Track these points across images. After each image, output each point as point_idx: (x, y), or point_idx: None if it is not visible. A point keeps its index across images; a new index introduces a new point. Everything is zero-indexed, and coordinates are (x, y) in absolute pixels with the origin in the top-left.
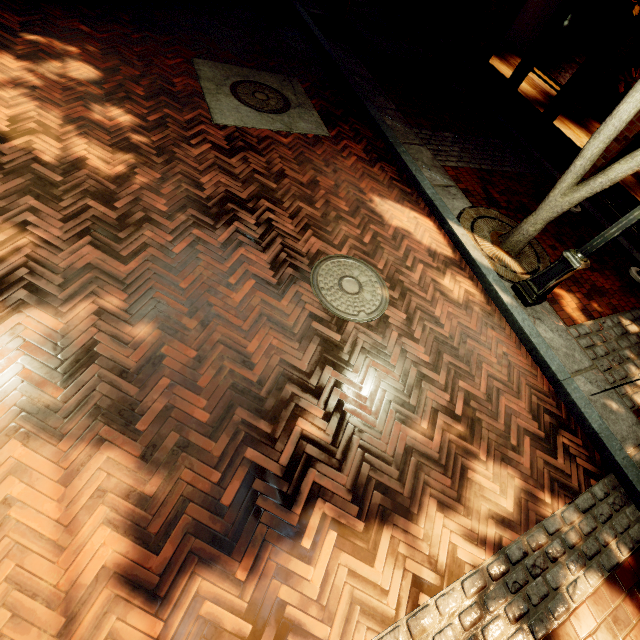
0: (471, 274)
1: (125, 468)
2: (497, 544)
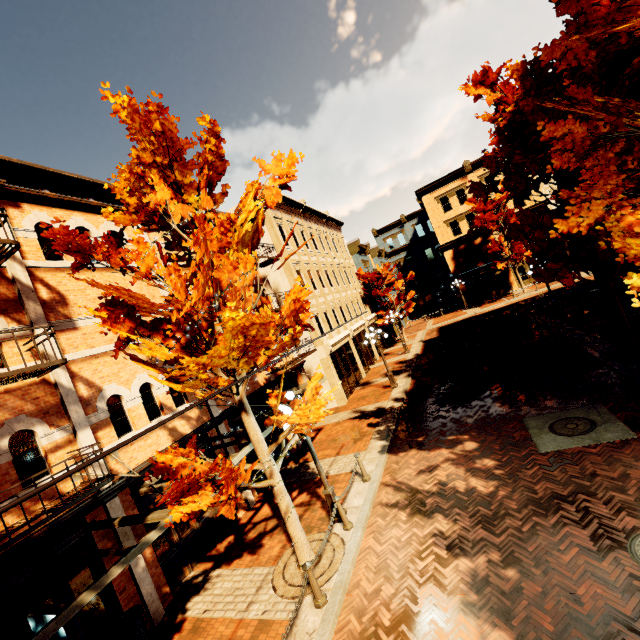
0: None
1: None
2: None
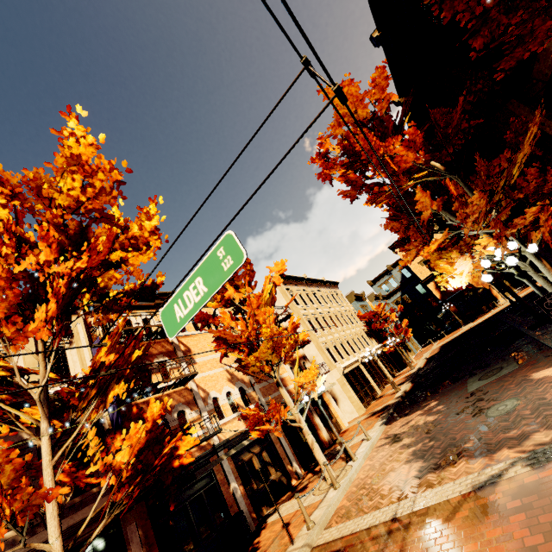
0: None
1: (420, 463)
2: (531, 450)
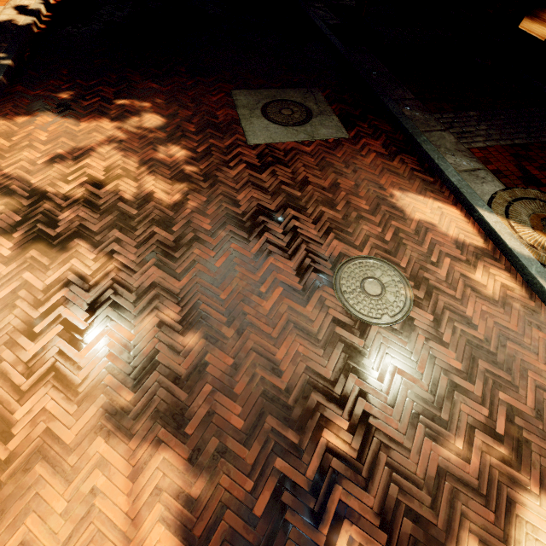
0: (508, 265)
1: (176, 469)
2: None
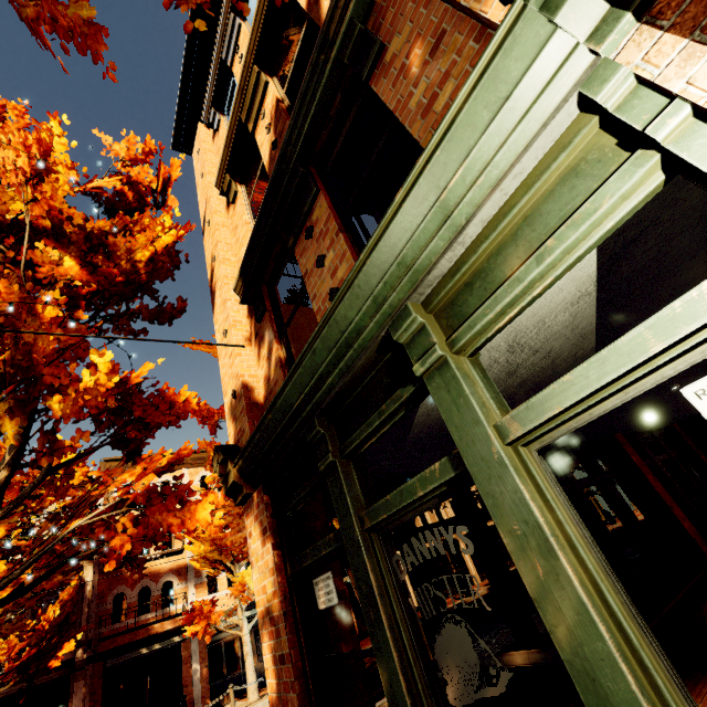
0: None
1: None
2: None
